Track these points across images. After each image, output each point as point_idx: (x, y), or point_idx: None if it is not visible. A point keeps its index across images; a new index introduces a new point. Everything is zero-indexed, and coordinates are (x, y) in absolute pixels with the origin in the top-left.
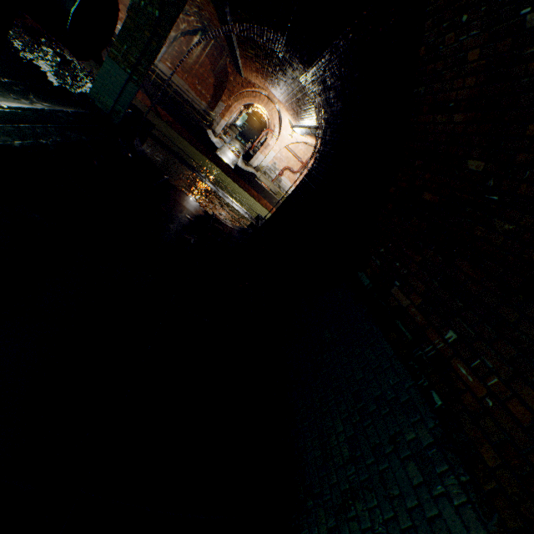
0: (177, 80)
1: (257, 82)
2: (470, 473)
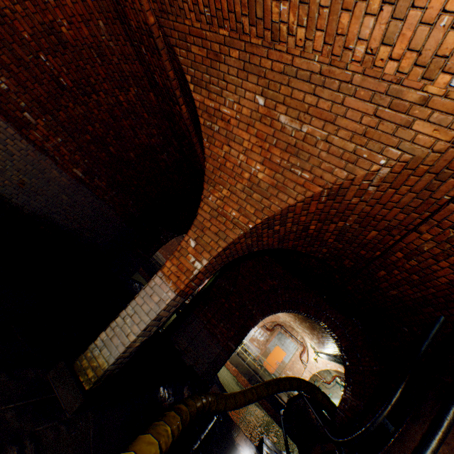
0: (157, 253)
1: None
2: None
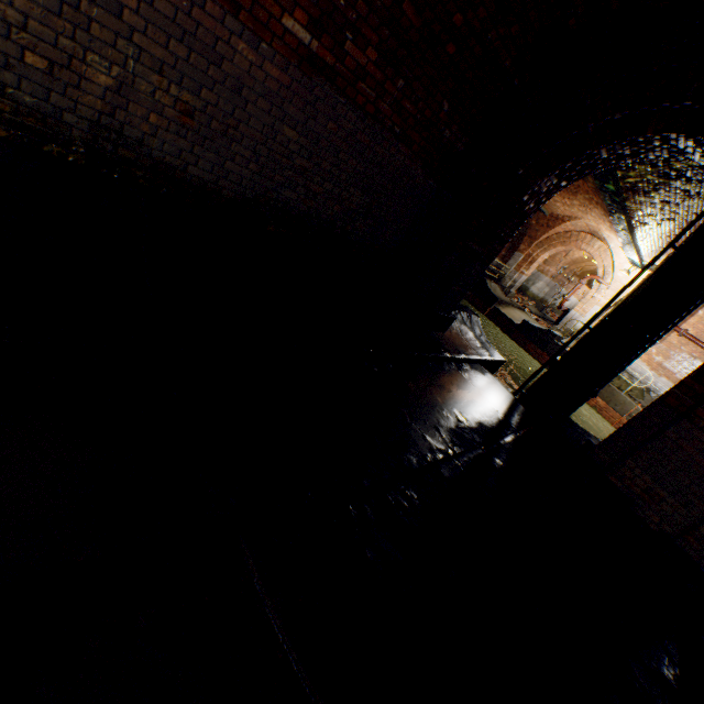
0: None
1: (560, 207)
2: None
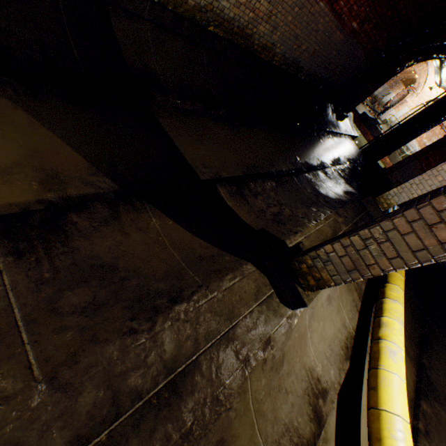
0: None
1: None
2: None
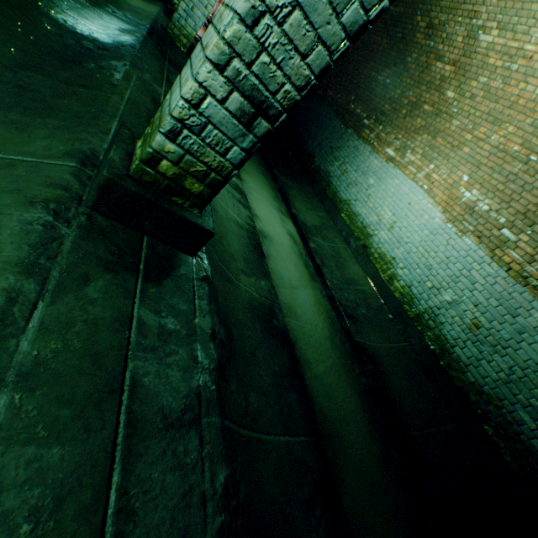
0: None
1: None
2: (337, 115)
